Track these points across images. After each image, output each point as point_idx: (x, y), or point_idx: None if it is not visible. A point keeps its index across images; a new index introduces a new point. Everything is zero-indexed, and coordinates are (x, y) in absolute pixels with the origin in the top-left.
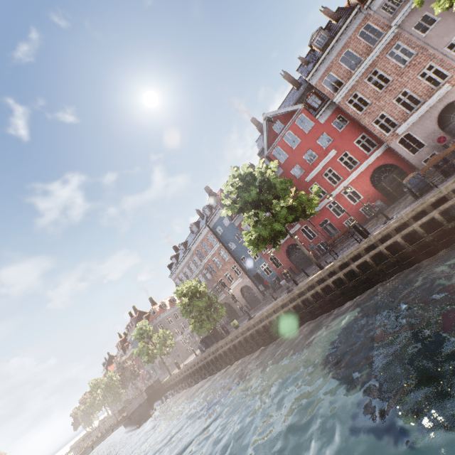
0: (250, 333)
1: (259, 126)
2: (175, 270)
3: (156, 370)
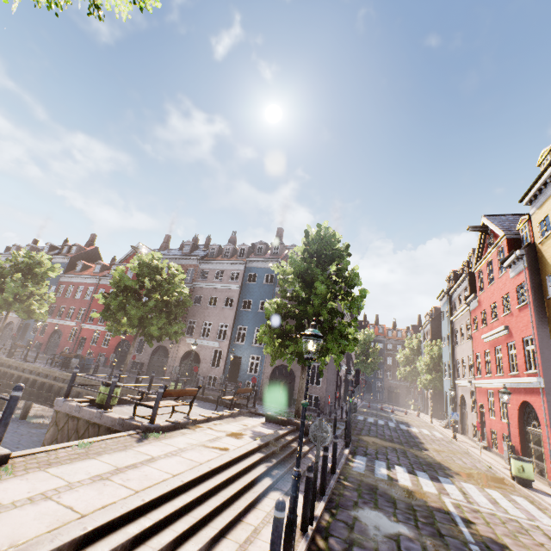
0: None
1: (164, 244)
2: (3, 256)
3: None
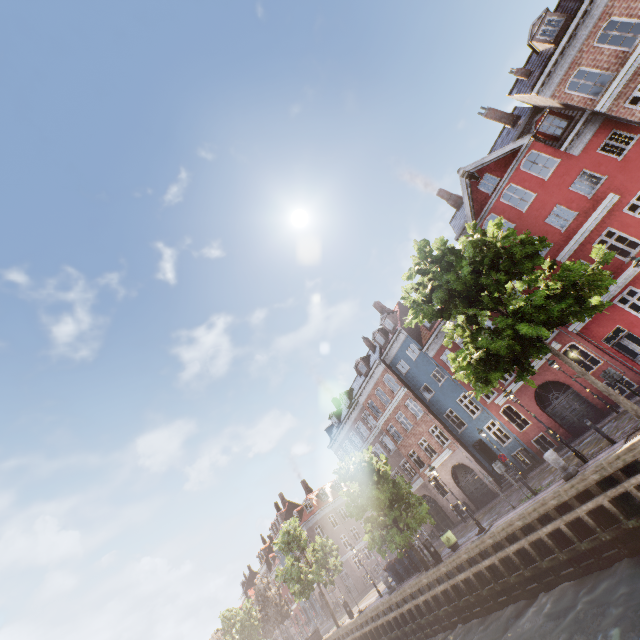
0: (487, 565)
1: (451, 200)
2: (337, 436)
3: (315, 607)
